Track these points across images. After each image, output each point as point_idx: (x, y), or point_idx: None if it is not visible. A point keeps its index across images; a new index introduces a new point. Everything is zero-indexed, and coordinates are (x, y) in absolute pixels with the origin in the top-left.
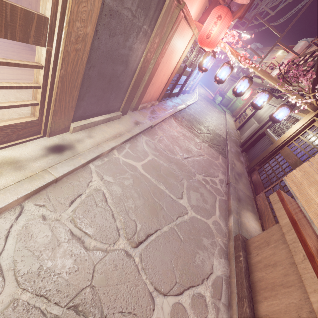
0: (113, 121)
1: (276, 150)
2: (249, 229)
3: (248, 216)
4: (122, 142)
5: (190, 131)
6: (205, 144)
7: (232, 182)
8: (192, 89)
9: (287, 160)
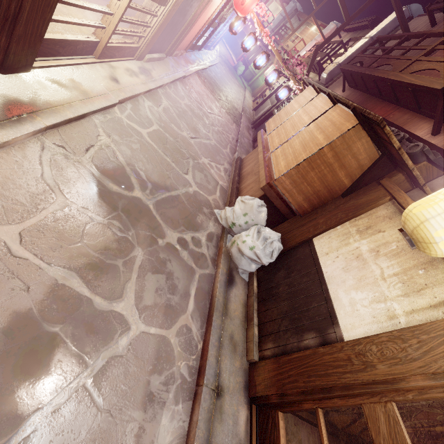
0: (160, 62)
1: None
2: None
3: None
4: (171, 82)
5: (211, 94)
6: (223, 110)
7: (240, 140)
8: (214, 45)
9: None
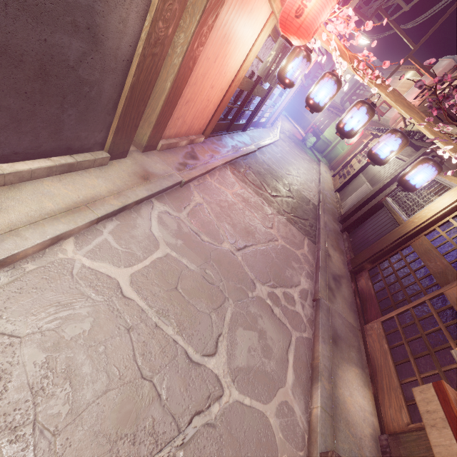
0: (83, 172)
1: (404, 240)
2: (352, 417)
3: (351, 380)
4: (92, 221)
5: (257, 193)
6: (282, 217)
7: (323, 298)
8: (271, 121)
9: (427, 264)
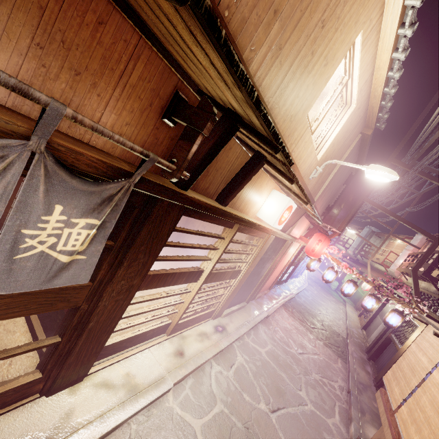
0: (241, 310)
1: None
2: None
3: (373, 432)
4: (250, 329)
5: (302, 324)
6: (320, 342)
7: (353, 391)
8: (300, 272)
9: None
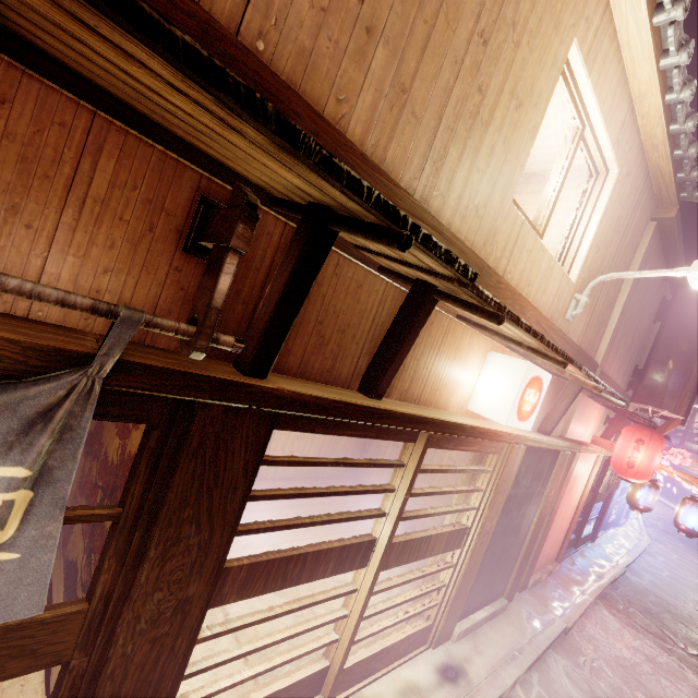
0: (497, 618)
1: None
2: None
3: None
4: (526, 669)
5: (662, 647)
6: None
7: None
8: (623, 514)
9: None
